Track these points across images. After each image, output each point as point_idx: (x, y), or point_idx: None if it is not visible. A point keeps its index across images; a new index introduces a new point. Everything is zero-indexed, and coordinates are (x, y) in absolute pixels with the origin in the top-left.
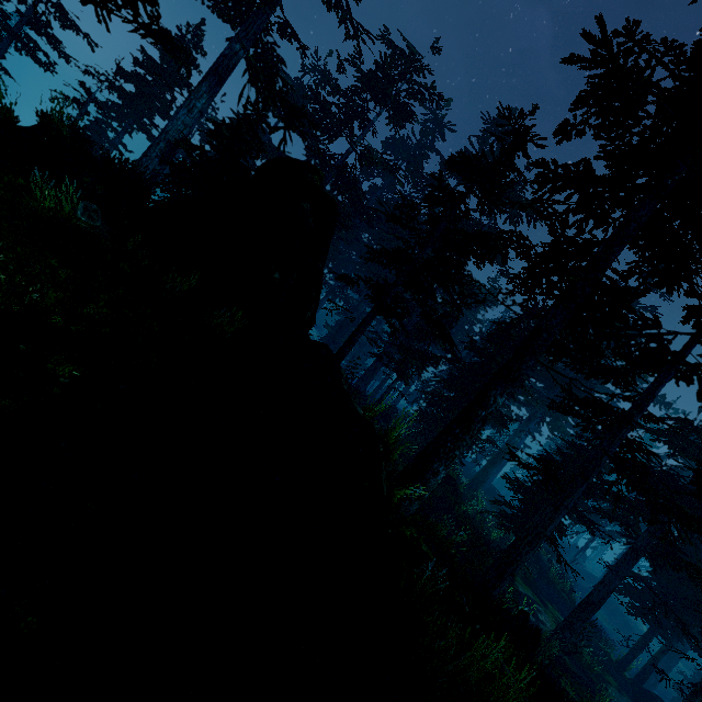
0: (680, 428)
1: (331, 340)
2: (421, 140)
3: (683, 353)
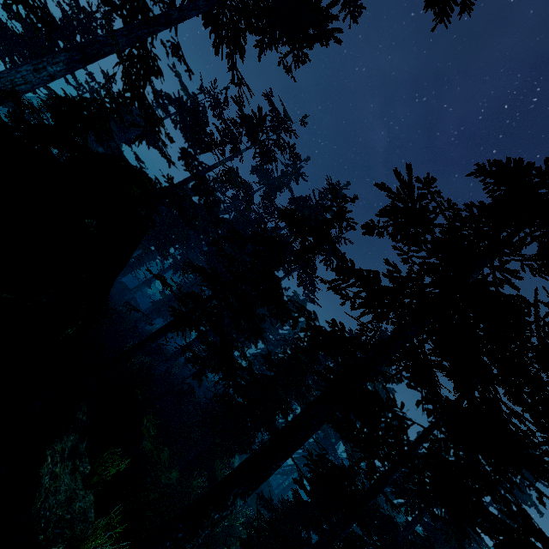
0: (403, 477)
1: (156, 311)
2: (281, 177)
3: (416, 446)
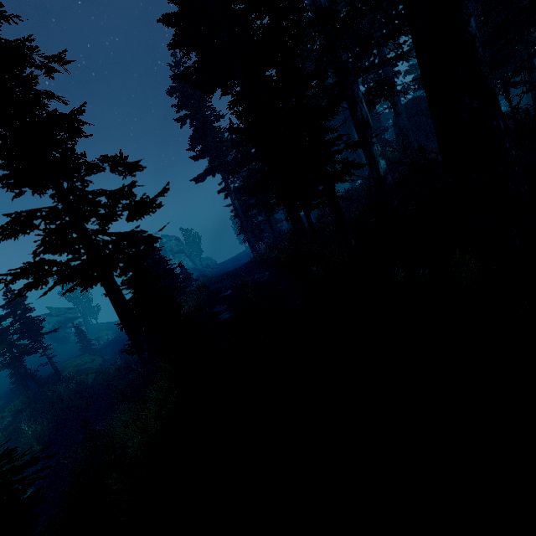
0: None
1: None
2: None
3: None
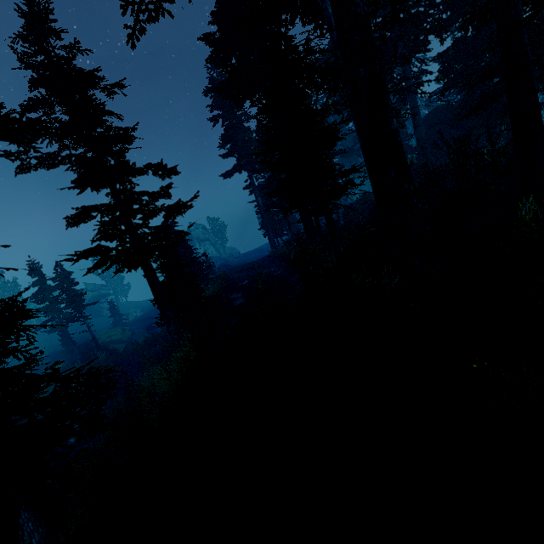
0: None
1: None
2: None
3: None
